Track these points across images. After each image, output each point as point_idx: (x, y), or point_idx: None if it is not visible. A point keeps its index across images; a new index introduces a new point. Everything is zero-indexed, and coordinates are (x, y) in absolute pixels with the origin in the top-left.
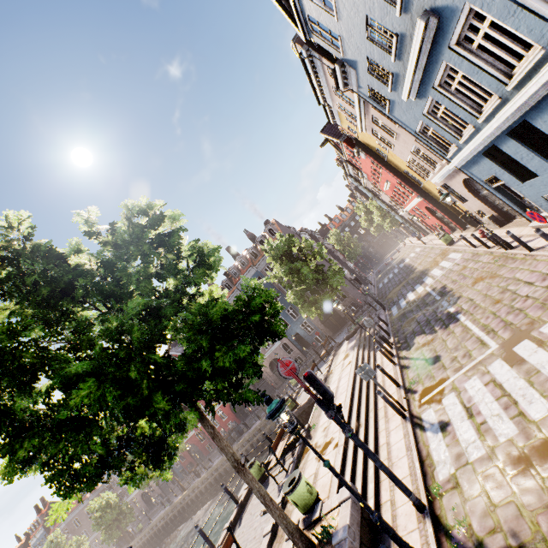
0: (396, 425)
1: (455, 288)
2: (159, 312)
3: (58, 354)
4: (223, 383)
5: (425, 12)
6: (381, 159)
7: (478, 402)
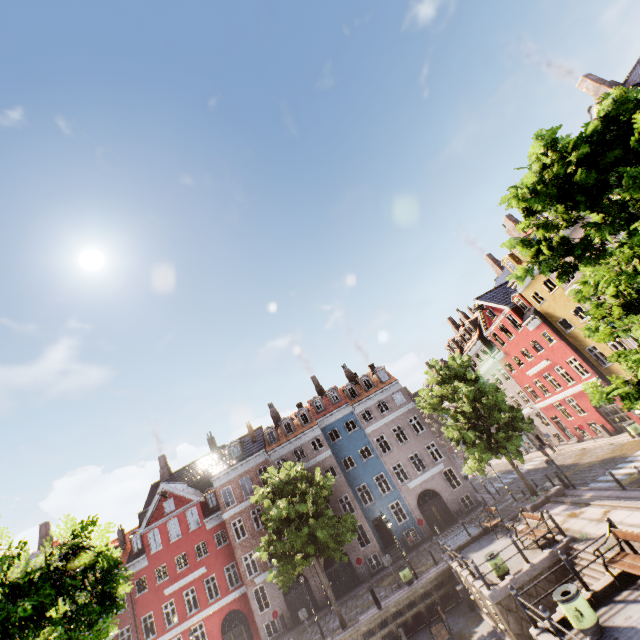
0: None
1: None
2: None
3: None
4: None
5: None
6: (558, 332)
7: None
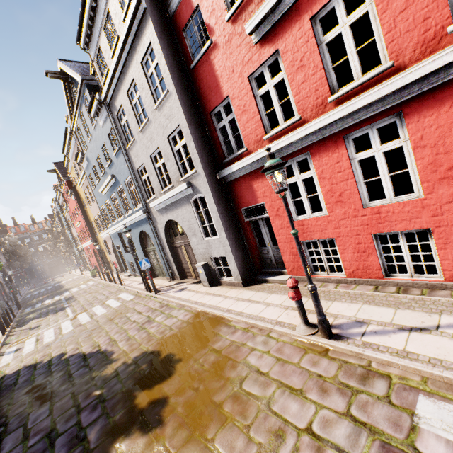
0: None
1: (77, 297)
2: None
3: None
4: None
5: (113, 175)
6: (83, 207)
7: (46, 336)
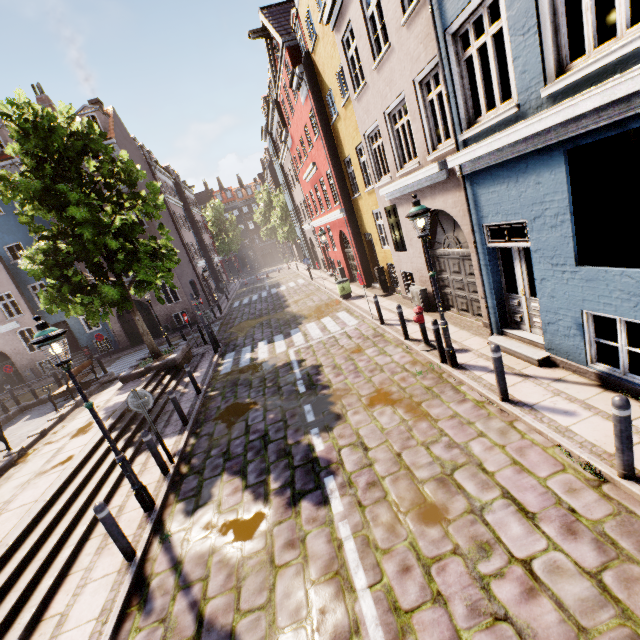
0: None
1: (337, 388)
2: None
3: None
4: None
5: None
6: (326, 118)
7: None
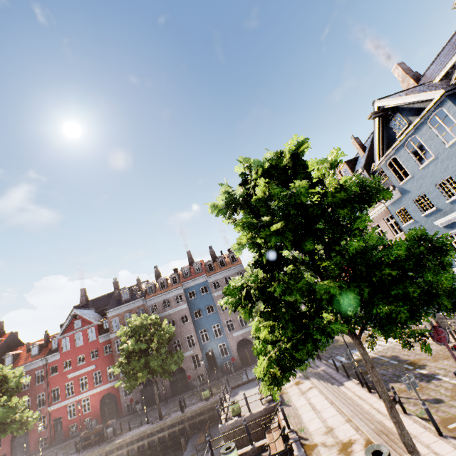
0: (433, 440)
1: (414, 359)
2: (369, 250)
3: (372, 231)
4: (434, 316)
5: None
6: None
7: None
